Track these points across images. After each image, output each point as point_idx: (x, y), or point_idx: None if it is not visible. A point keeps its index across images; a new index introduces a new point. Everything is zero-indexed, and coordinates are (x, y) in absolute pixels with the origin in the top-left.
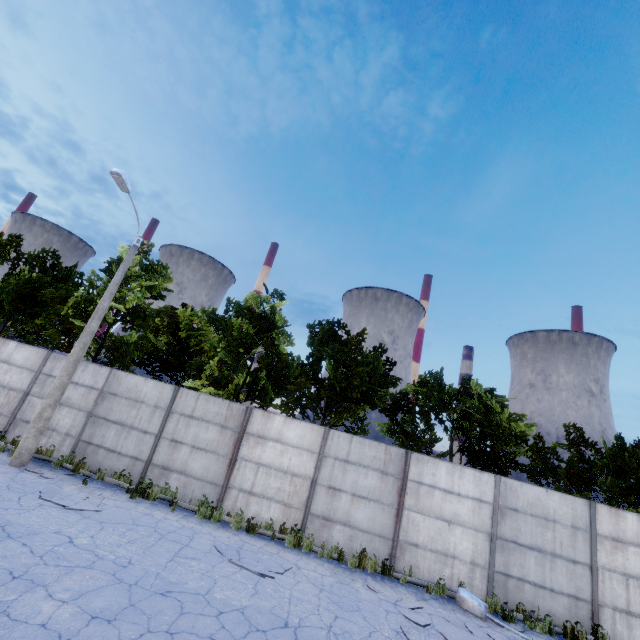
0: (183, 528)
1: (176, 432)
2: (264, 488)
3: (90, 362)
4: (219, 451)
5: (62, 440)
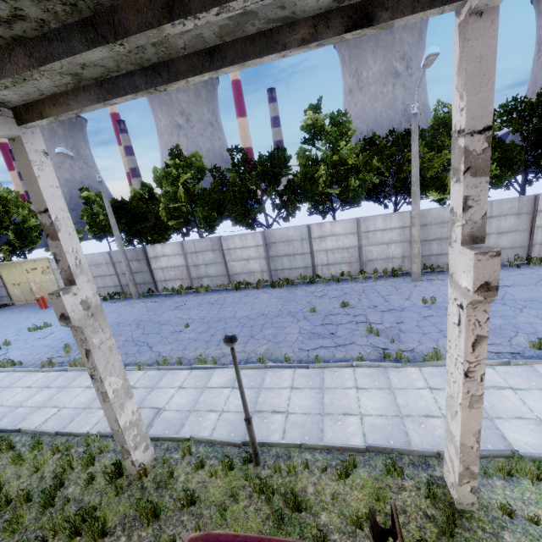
0: None
1: None
2: None
3: (392, 213)
4: (519, 229)
5: (402, 261)
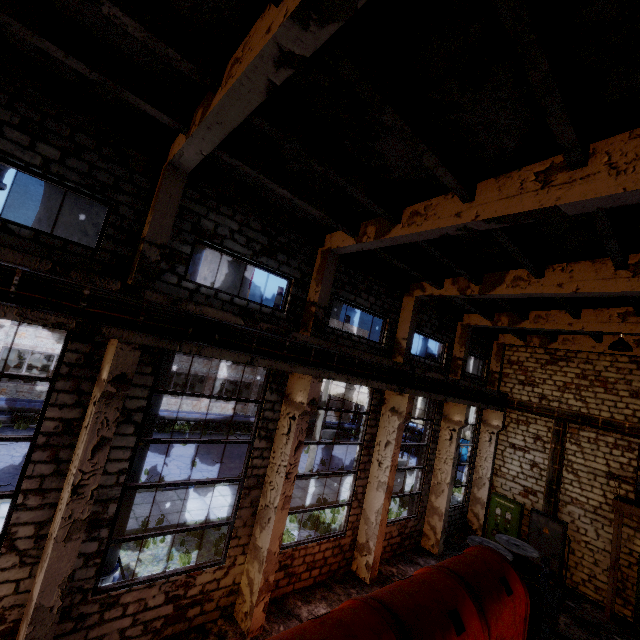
0: None
1: None
2: None
3: None
4: None
5: None
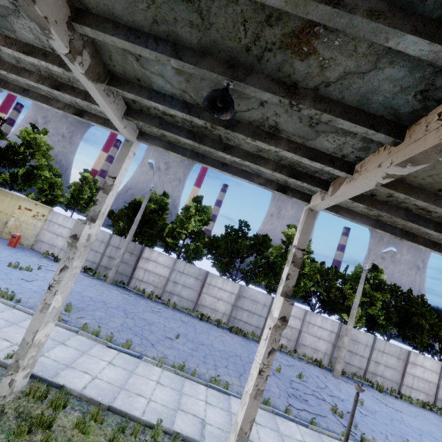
0: (419, 412)
1: (377, 358)
2: (417, 386)
3: (328, 318)
4: (397, 369)
5: (323, 356)
